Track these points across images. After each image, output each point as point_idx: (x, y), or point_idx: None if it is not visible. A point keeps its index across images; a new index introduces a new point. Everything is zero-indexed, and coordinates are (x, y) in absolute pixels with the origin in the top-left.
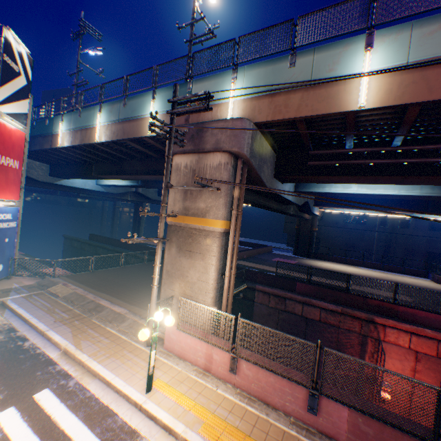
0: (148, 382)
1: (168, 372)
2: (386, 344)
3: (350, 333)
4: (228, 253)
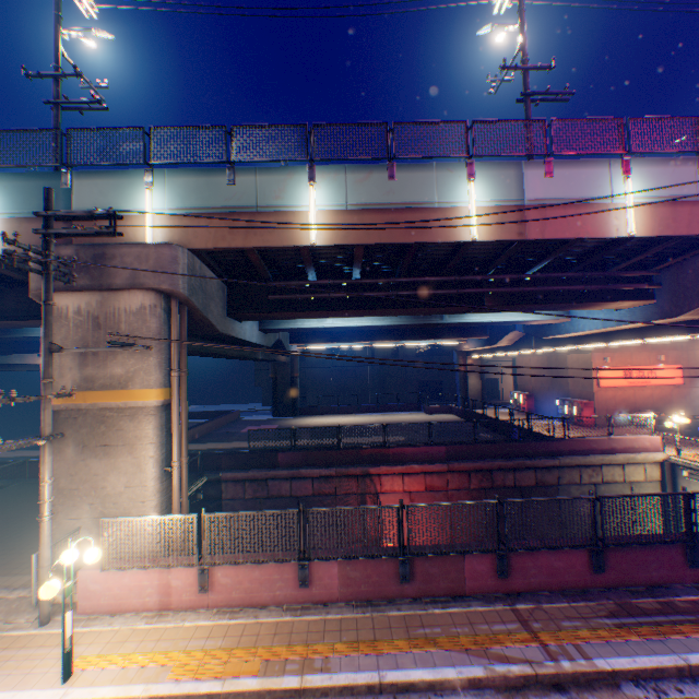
0: (66, 663)
1: (97, 640)
2: (385, 495)
3: (349, 496)
4: (174, 434)
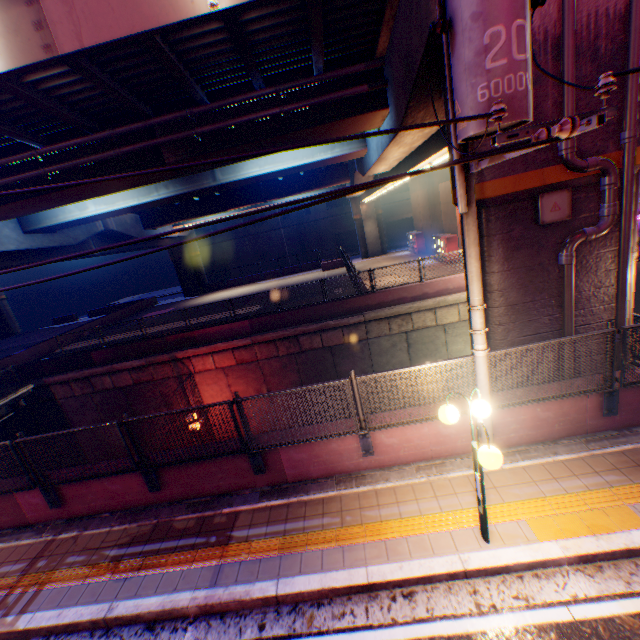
0: None
1: None
2: (201, 374)
3: (168, 380)
4: None
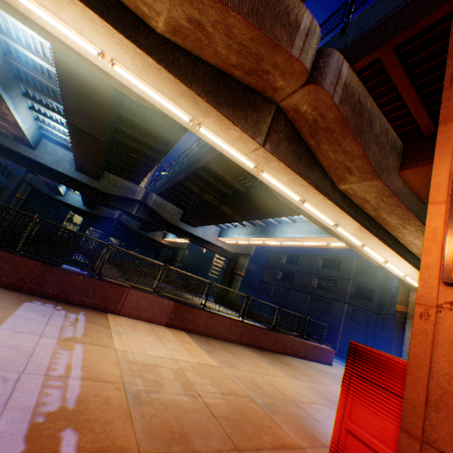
0: None
1: None
2: None
3: None
4: None
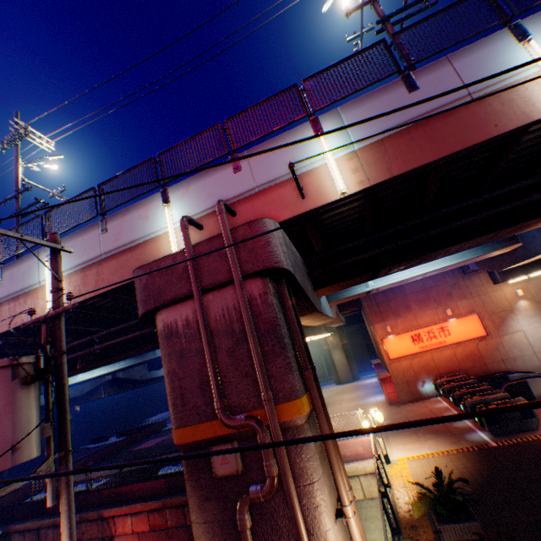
0: None
1: None
2: (120, 537)
3: (94, 540)
4: None
